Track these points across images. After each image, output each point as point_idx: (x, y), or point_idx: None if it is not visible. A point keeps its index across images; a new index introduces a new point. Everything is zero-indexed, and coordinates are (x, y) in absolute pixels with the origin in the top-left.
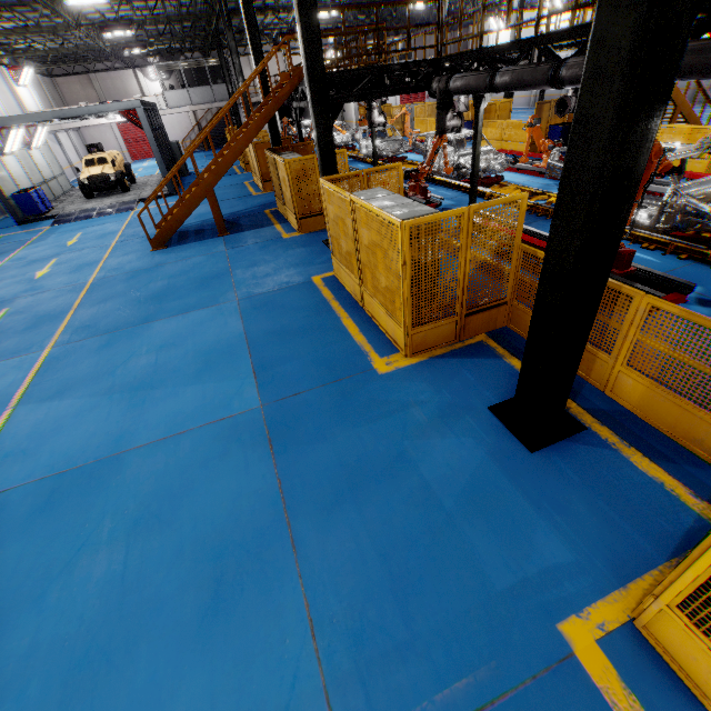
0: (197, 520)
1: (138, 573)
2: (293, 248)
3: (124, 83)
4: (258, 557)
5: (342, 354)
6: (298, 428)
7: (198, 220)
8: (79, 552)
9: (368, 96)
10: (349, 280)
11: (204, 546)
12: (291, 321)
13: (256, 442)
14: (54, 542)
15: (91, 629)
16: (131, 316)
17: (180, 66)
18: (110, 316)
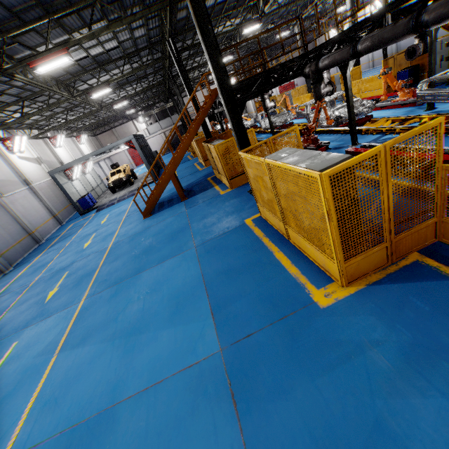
0: None
1: None
2: (228, 200)
3: (129, 129)
4: None
5: (281, 288)
6: (256, 378)
7: (169, 193)
8: None
9: (261, 91)
10: (273, 219)
11: None
12: (234, 260)
13: (220, 396)
14: None
15: None
16: (130, 269)
17: (153, 111)
18: (118, 270)
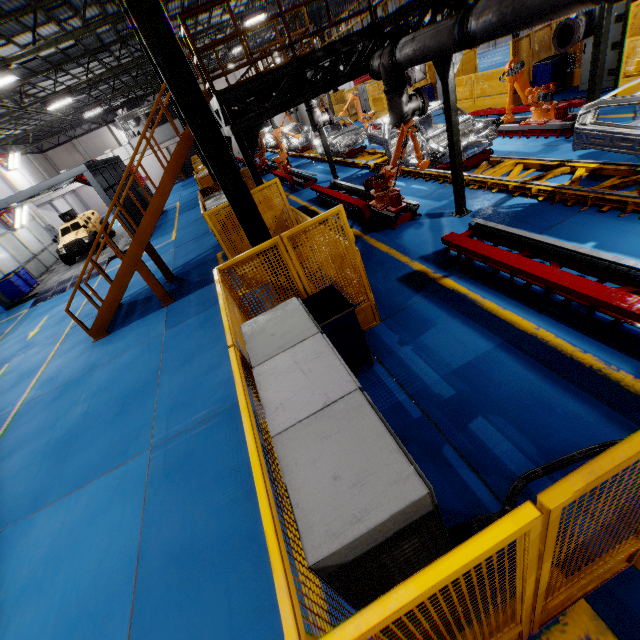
0: None
1: None
2: None
3: (103, 140)
4: None
5: None
6: None
7: None
8: None
9: (290, 103)
10: None
11: None
12: (208, 518)
13: None
14: None
15: None
16: (24, 492)
17: (138, 112)
18: (3, 491)
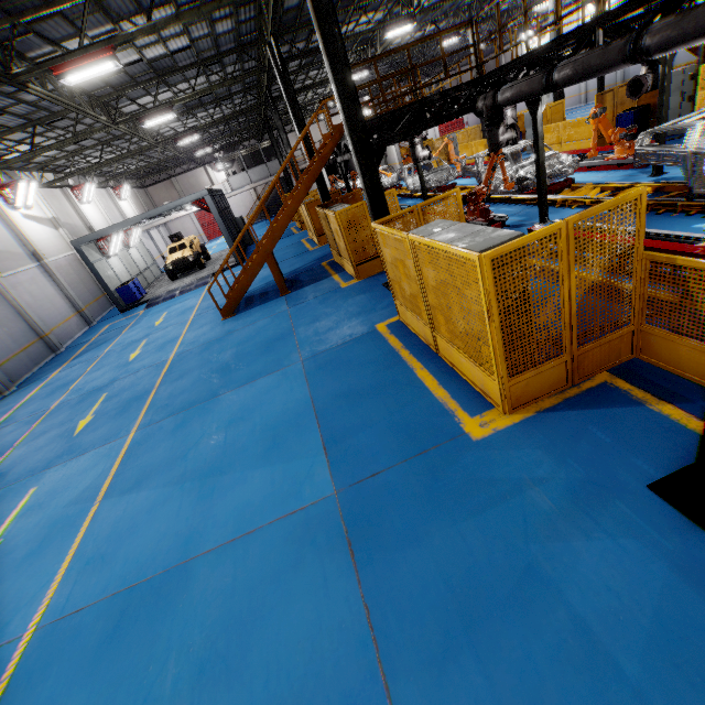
0: (269, 669)
1: None
2: (353, 296)
3: (198, 179)
4: None
5: (423, 416)
6: (381, 524)
7: (262, 283)
8: None
9: (410, 132)
10: (417, 324)
11: None
12: (359, 379)
13: (333, 546)
14: (117, 691)
15: None
16: (204, 390)
17: (239, 154)
18: (185, 392)
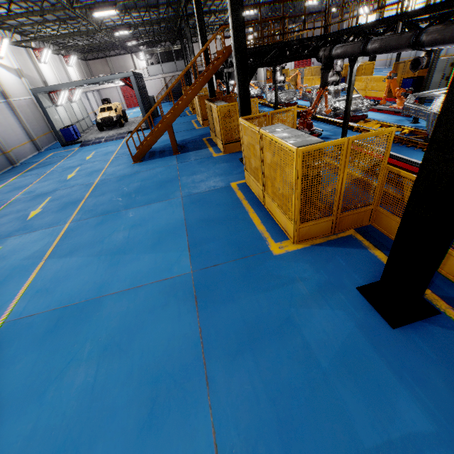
0: (143, 351)
1: (102, 386)
2: (219, 163)
3: (125, 62)
4: (182, 386)
5: (248, 239)
6: (215, 290)
7: (162, 144)
8: (68, 364)
9: (274, 62)
10: (255, 186)
11: (147, 372)
12: (215, 213)
13: (186, 298)
14: (55, 355)
15: (69, 423)
16: (117, 204)
17: (157, 50)
18: (105, 204)
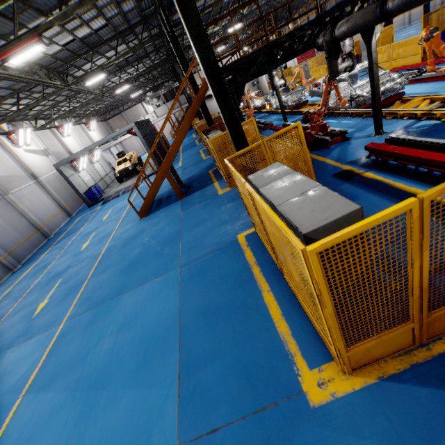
0: None
1: None
2: (225, 204)
3: (138, 111)
4: None
5: (264, 356)
6: None
7: (169, 188)
8: None
9: (263, 71)
10: (266, 244)
11: None
12: (217, 296)
13: None
14: None
15: None
16: (113, 287)
17: (160, 92)
18: (102, 286)
